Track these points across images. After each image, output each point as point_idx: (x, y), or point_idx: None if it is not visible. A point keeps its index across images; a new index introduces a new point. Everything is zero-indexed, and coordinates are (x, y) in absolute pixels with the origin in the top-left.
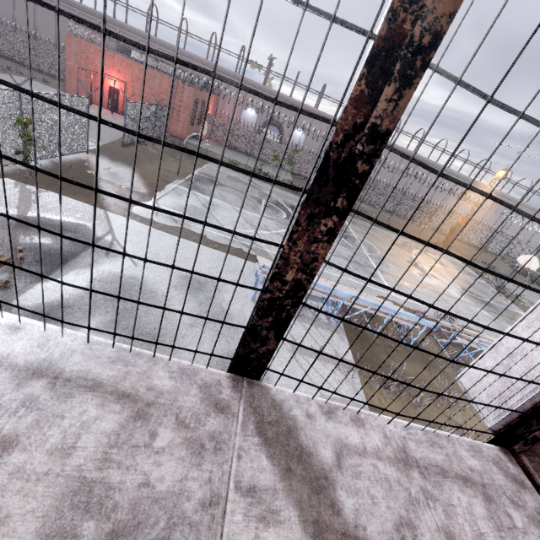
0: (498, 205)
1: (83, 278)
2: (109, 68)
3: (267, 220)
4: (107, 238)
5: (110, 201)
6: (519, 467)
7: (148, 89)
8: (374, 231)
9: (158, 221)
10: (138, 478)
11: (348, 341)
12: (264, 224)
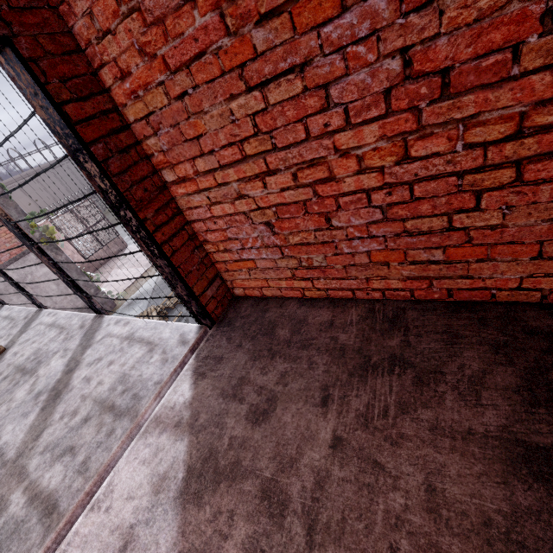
0: None
1: None
2: None
3: None
4: None
5: None
6: (199, 334)
7: None
8: None
9: None
10: (48, 348)
11: None
12: None
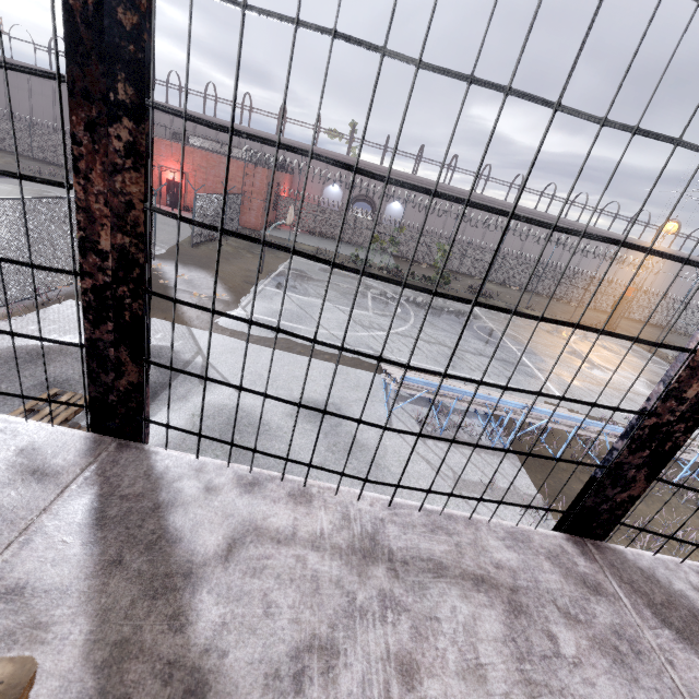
0: (668, 267)
1: (180, 415)
2: (166, 159)
3: (379, 318)
4: (197, 360)
5: (191, 314)
6: None
7: (213, 178)
8: (513, 317)
9: (251, 333)
10: None
11: (524, 468)
12: (377, 322)
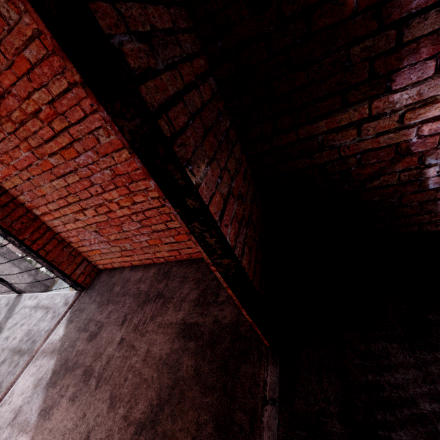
0: None
1: None
2: None
3: None
4: None
5: None
6: (75, 297)
7: None
8: None
9: None
10: None
11: None
12: None
